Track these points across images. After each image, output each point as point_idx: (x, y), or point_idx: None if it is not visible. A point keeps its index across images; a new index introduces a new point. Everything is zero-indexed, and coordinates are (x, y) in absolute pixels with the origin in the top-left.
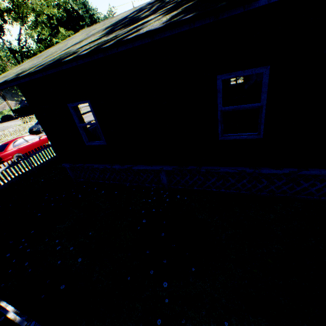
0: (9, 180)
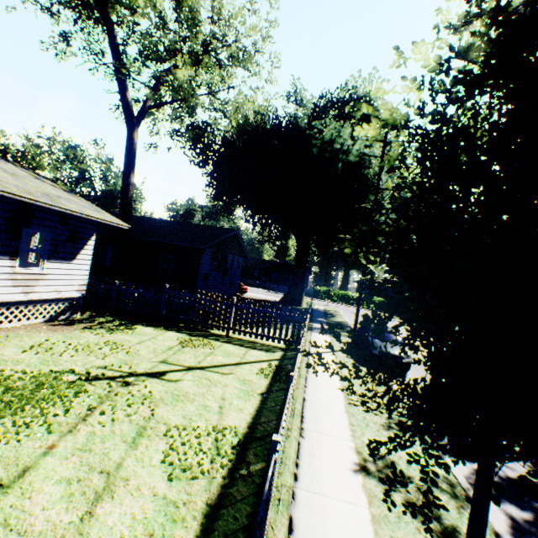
0: None
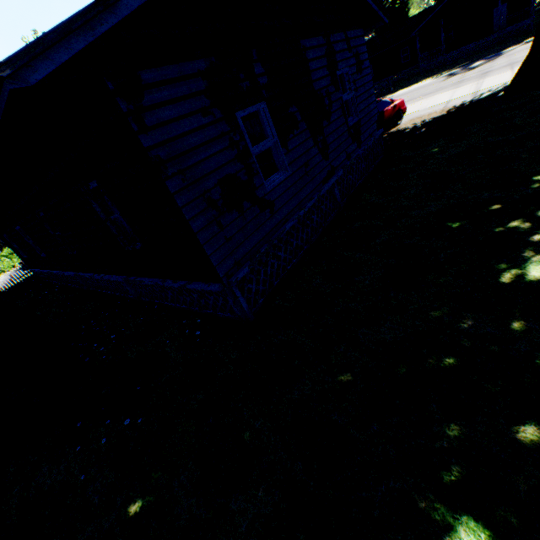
0: (18, 281)
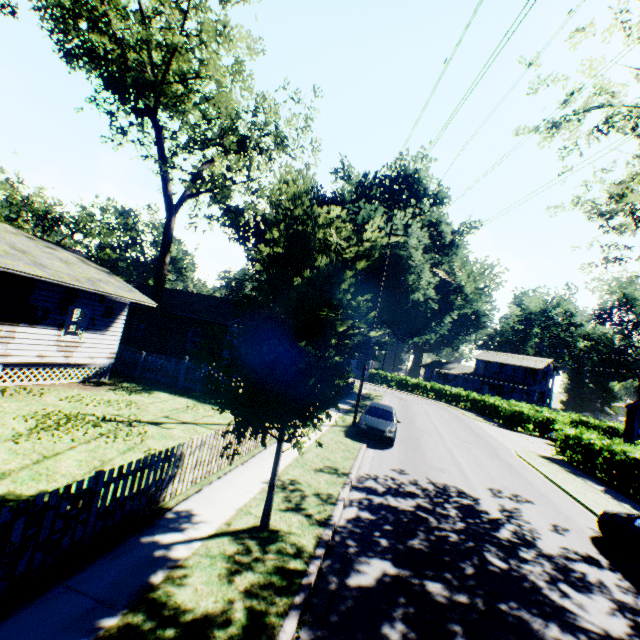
0: None
